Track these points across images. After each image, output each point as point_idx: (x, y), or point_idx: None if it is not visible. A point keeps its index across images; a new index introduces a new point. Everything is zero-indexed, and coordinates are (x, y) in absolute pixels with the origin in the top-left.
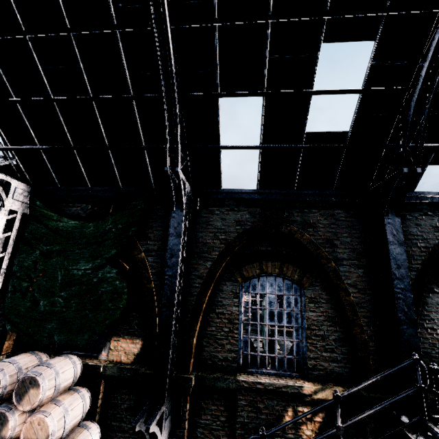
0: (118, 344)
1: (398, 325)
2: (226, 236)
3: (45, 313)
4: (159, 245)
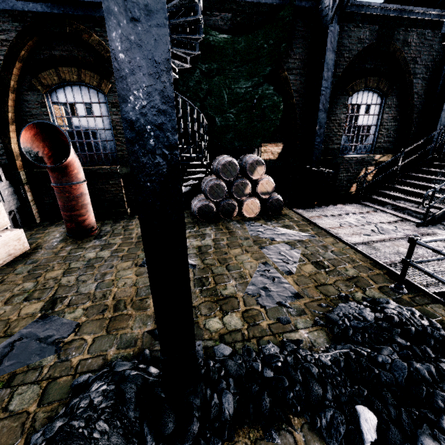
0: (266, 148)
1: (441, 113)
2: (349, 54)
3: (222, 127)
4: (298, 64)
